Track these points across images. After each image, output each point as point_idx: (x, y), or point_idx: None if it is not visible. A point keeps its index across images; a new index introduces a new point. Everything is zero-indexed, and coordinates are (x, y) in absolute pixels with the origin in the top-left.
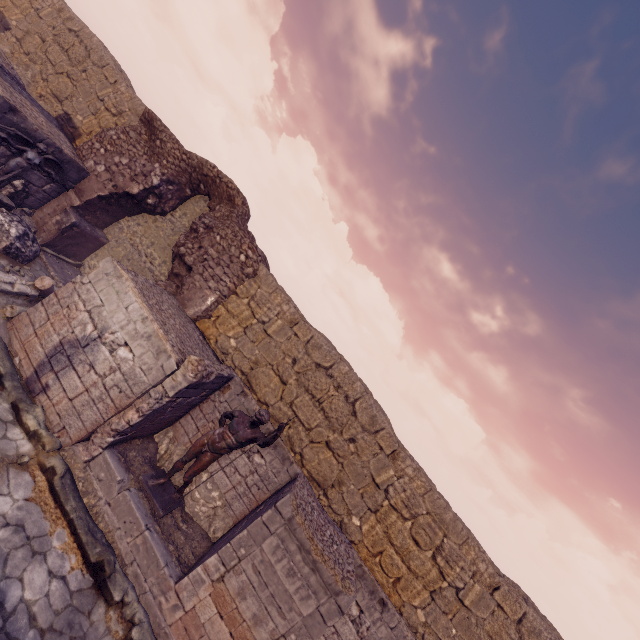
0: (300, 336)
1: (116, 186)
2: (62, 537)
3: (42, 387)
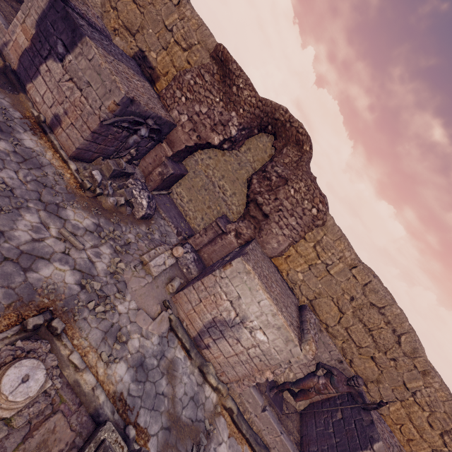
0: (359, 279)
1: (199, 136)
2: (247, 451)
3: (205, 345)
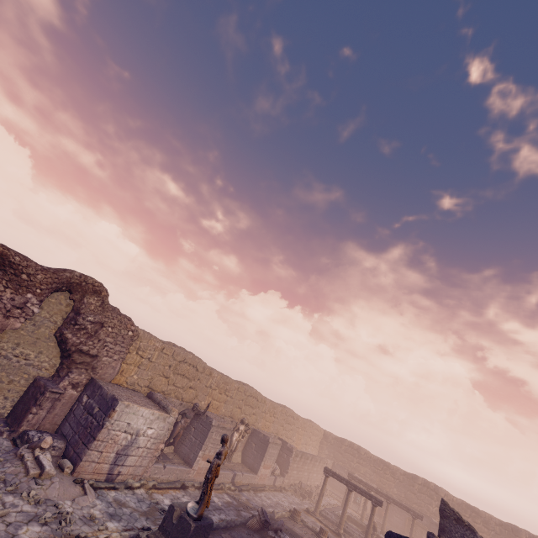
0: (169, 354)
1: None
2: (172, 492)
3: (116, 475)
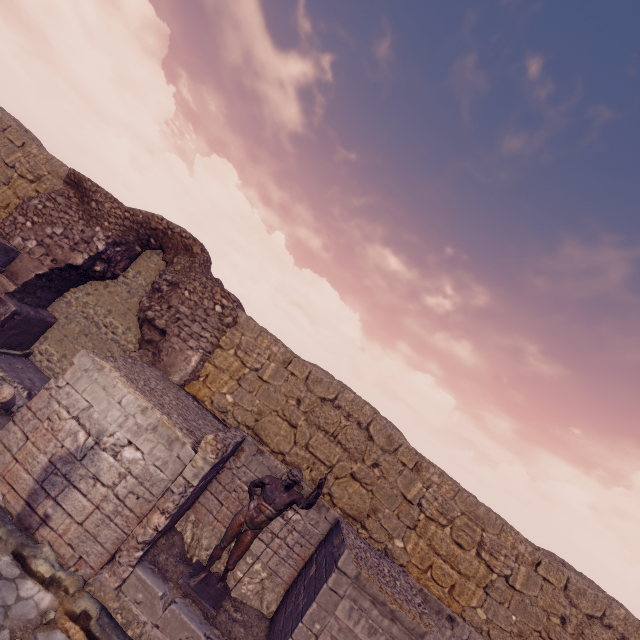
0: (297, 374)
1: (55, 260)
2: None
3: (40, 519)
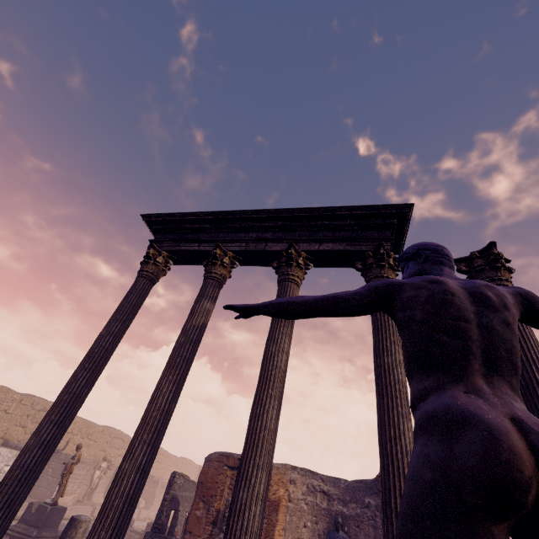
0: (28, 404)
1: None
2: None
3: None
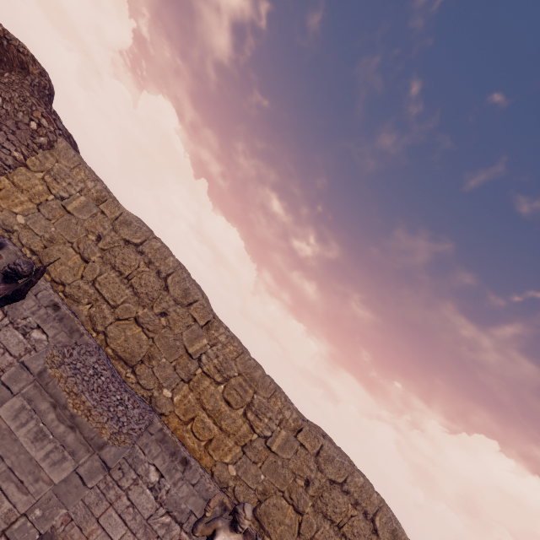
0: (107, 213)
1: None
2: None
3: None
